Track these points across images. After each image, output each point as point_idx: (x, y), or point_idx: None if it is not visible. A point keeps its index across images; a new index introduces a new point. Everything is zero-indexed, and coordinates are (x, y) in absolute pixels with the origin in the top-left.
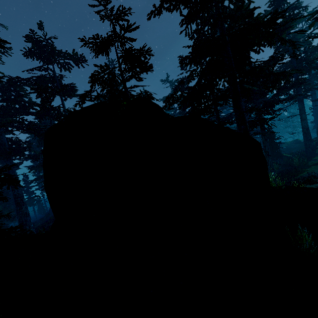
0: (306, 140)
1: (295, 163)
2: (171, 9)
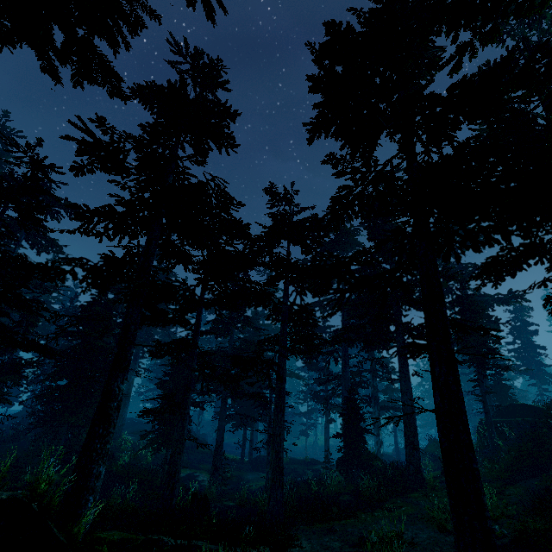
0: (406, 442)
1: (363, 491)
2: (108, 171)
